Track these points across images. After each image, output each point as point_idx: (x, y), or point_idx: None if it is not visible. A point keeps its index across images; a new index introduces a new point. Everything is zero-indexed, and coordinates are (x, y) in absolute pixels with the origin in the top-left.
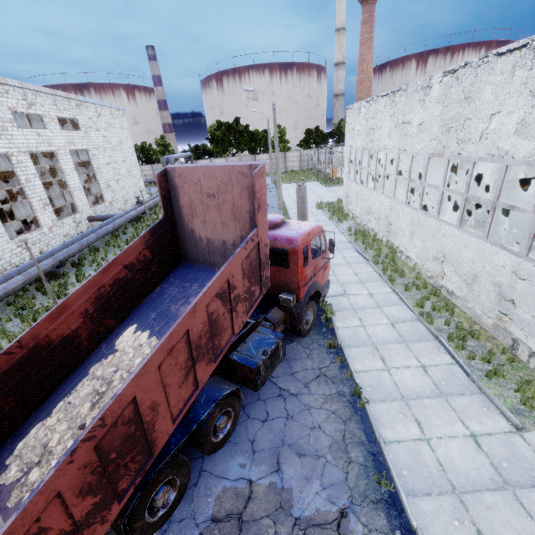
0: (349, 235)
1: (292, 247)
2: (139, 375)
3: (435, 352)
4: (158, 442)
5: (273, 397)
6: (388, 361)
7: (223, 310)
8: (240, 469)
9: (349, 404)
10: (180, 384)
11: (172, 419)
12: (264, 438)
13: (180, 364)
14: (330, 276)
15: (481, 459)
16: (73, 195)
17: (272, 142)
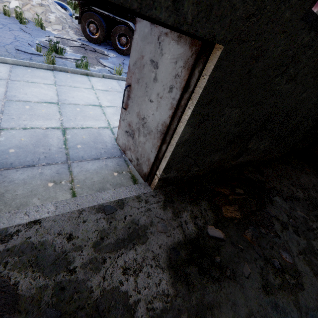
0: None
1: None
2: None
3: None
4: None
5: None
6: None
7: None
8: (112, 54)
9: None
10: None
11: None
12: (127, 62)
13: None
14: None
15: None
16: None
17: None
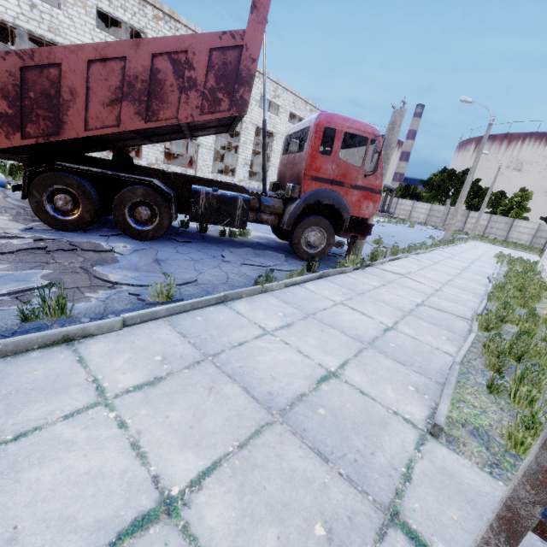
0: (503, 273)
1: (314, 121)
2: (70, 50)
3: (440, 337)
4: (67, 130)
5: (208, 253)
6: (351, 301)
7: (173, 81)
8: (121, 246)
9: (251, 284)
10: (105, 105)
11: (87, 128)
12: (161, 253)
13: (111, 85)
14: (411, 268)
15: (299, 383)
16: (269, 168)
17: (502, 204)
